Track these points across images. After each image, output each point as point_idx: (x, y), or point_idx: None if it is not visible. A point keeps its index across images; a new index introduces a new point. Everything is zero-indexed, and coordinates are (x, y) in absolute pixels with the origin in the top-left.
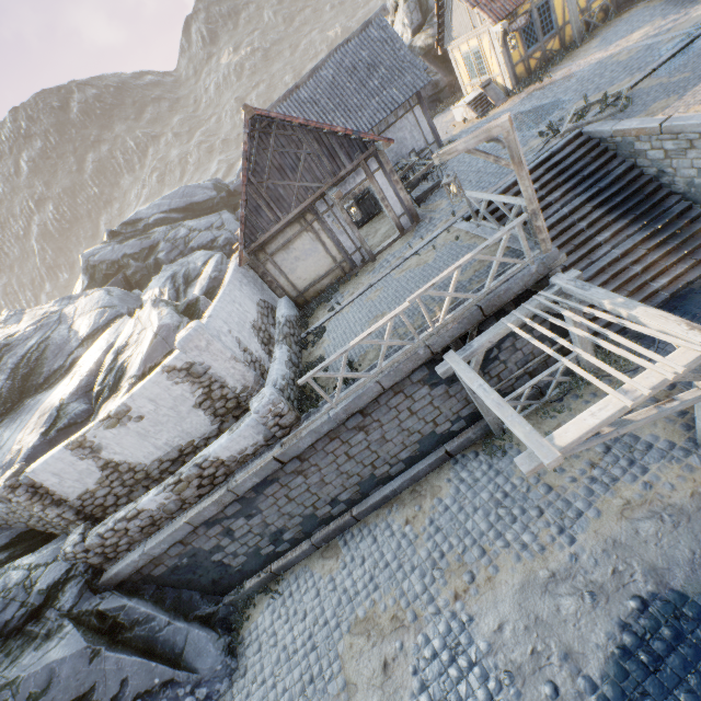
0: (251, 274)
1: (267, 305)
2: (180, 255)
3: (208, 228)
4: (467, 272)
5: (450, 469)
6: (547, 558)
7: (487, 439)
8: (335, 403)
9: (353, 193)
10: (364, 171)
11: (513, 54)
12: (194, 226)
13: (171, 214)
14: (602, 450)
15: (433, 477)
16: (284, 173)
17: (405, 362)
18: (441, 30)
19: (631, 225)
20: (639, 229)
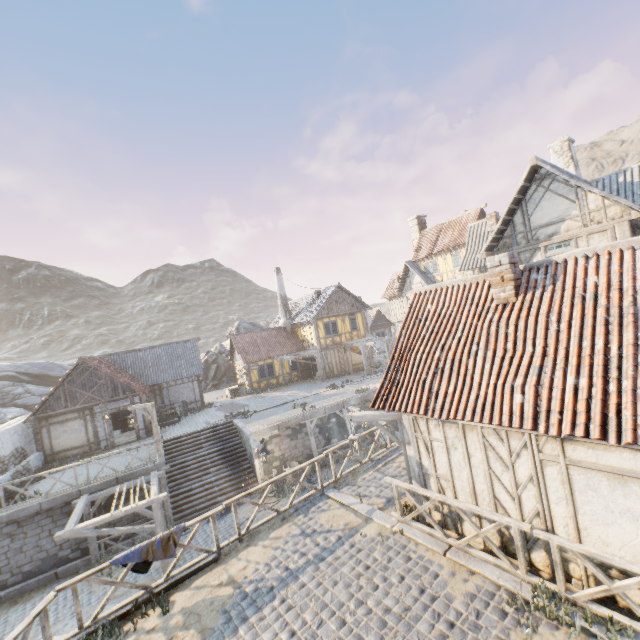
0: (30, 430)
1: (24, 452)
2: (1, 405)
3: (42, 395)
4: (133, 462)
5: (51, 586)
6: (52, 627)
7: (86, 567)
8: (7, 508)
9: (119, 408)
10: (130, 401)
11: (253, 377)
12: (33, 389)
13: (23, 375)
14: (131, 573)
15: (36, 591)
16: (85, 387)
17: (63, 495)
18: (233, 354)
19: (227, 467)
20: (228, 470)
